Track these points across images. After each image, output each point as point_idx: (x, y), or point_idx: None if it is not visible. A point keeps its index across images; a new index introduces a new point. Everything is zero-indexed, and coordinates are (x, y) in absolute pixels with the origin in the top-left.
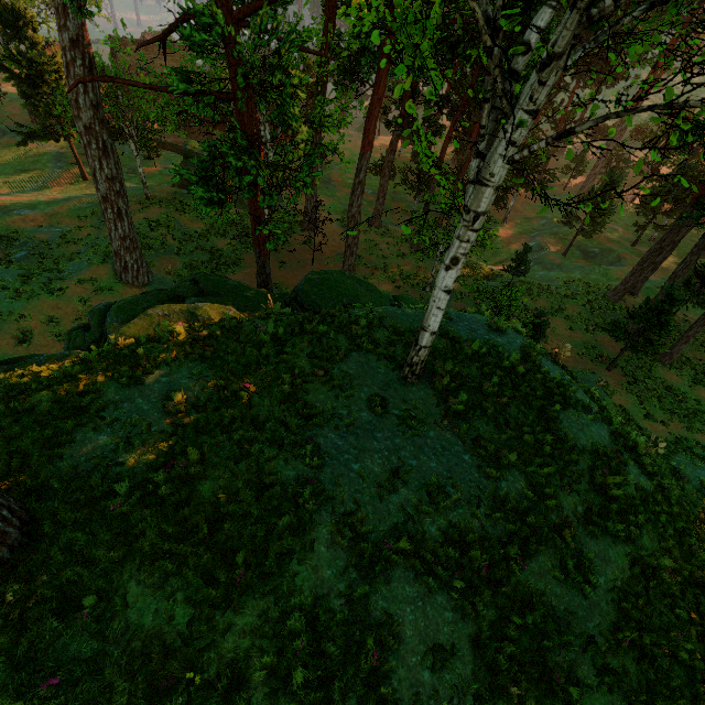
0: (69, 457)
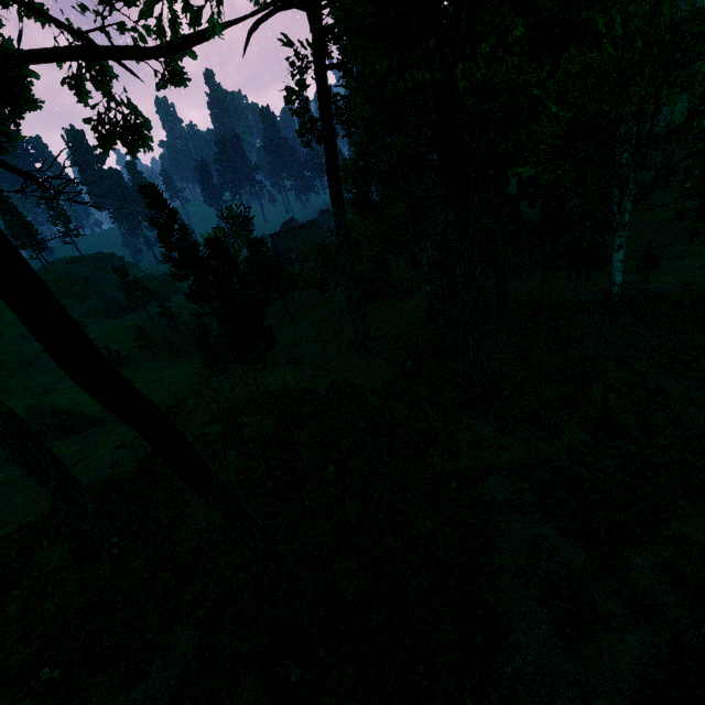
0: None
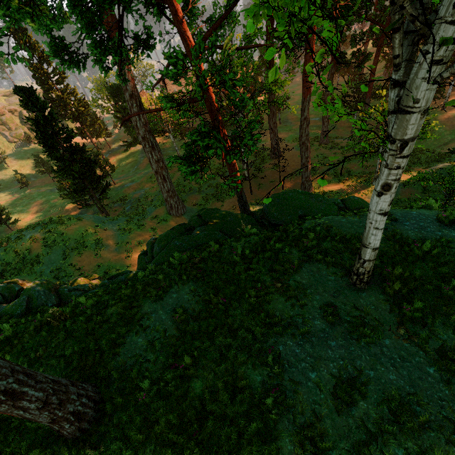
0: (123, 354)
